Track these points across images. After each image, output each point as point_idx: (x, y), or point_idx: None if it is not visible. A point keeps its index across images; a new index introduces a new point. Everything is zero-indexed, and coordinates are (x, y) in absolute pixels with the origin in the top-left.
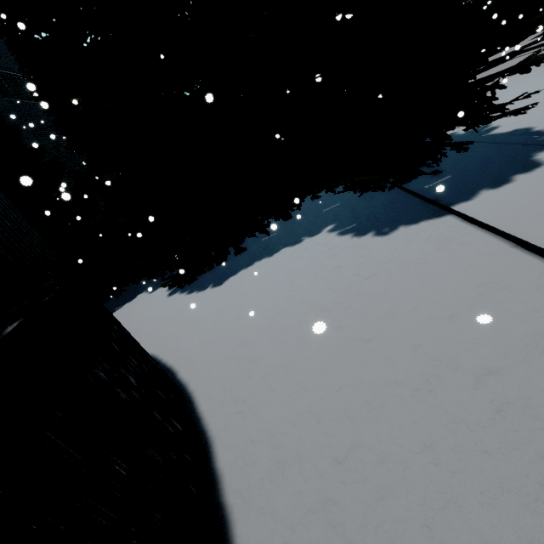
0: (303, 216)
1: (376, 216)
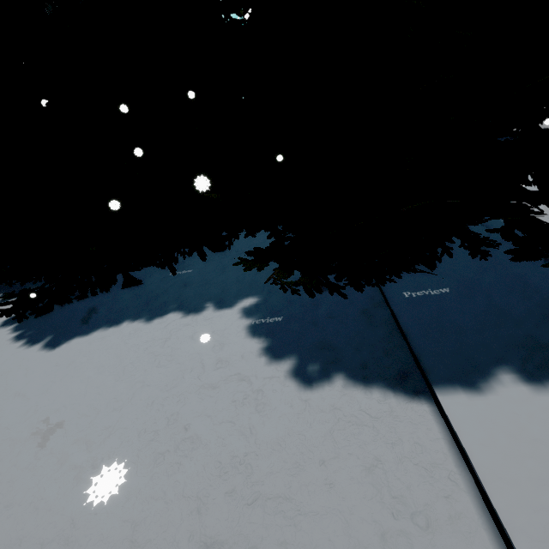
0: (238, 255)
1: (315, 317)
